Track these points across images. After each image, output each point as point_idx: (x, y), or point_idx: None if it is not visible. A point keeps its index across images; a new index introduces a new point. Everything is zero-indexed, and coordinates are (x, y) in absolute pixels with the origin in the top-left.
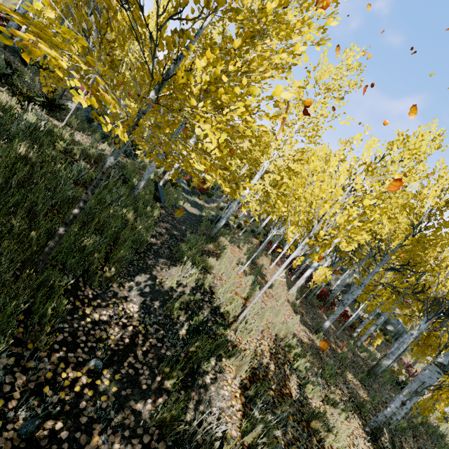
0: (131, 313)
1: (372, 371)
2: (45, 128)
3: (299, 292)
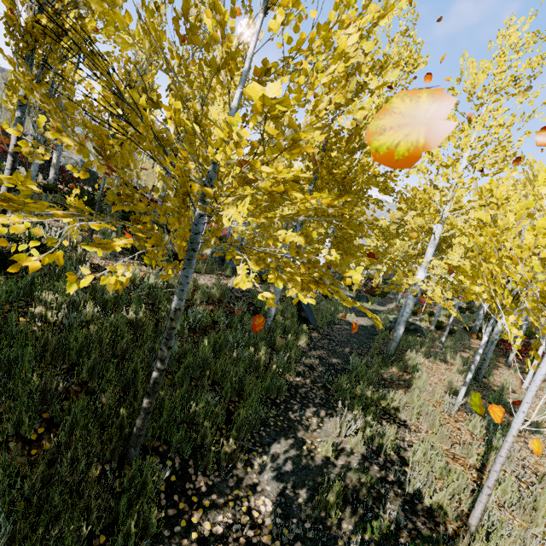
0: (261, 516)
1: None
2: (168, 283)
3: None
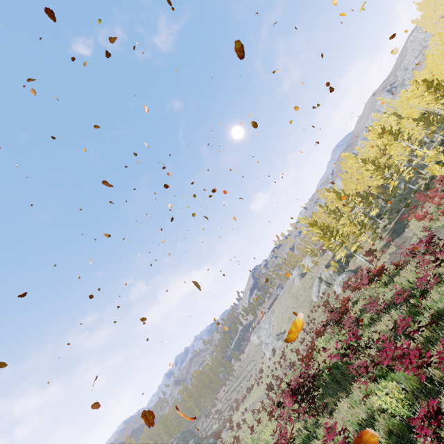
0: None
1: None
2: None
3: None
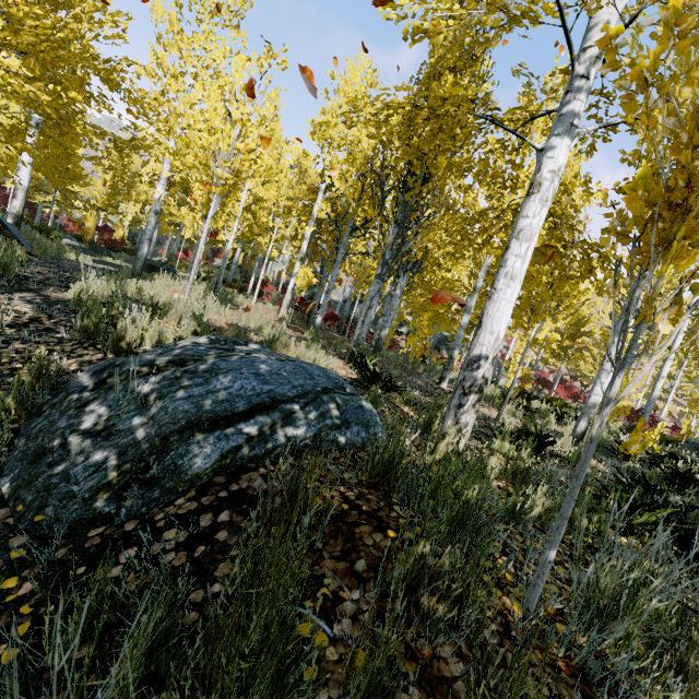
0: (22, 312)
1: (376, 348)
2: None
3: (297, 319)
